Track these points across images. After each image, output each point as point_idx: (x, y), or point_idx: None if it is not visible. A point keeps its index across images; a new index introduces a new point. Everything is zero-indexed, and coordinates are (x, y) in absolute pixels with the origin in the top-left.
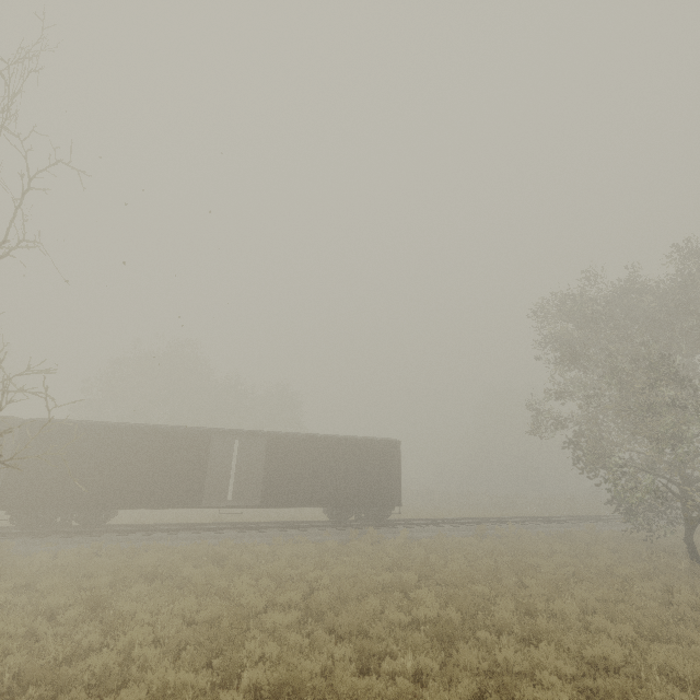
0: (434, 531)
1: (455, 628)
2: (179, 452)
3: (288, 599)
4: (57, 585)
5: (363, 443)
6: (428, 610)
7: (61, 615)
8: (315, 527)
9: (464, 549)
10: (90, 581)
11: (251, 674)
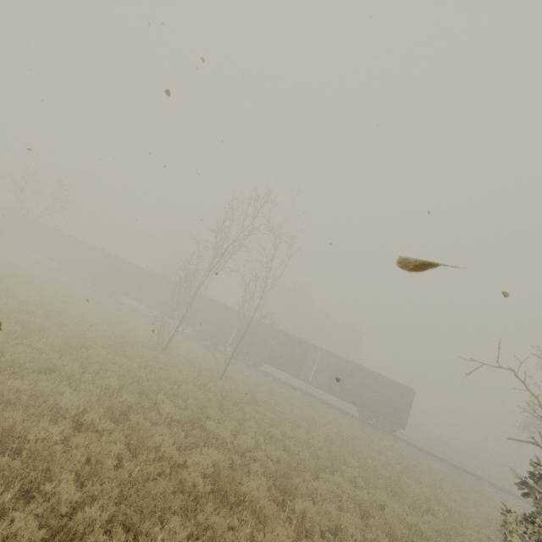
0: (423, 455)
1: (397, 472)
2: (295, 349)
3: (331, 427)
4: (257, 383)
5: (390, 383)
6: (387, 460)
7: (262, 392)
8: (349, 415)
9: (431, 466)
10: (265, 386)
11: (319, 432)
